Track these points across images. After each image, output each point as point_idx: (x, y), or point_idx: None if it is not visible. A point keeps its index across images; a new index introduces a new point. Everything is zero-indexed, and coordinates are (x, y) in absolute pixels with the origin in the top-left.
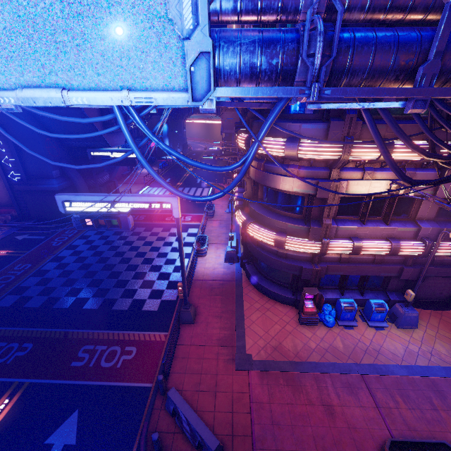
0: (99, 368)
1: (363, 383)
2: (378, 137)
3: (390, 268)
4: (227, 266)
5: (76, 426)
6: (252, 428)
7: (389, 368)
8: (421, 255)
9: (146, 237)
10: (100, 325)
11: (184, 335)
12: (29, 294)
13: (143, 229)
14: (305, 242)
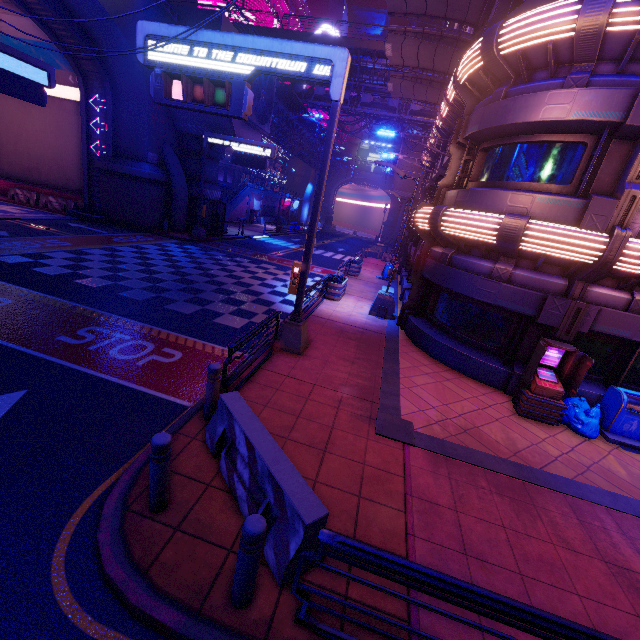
0: (103, 356)
1: None
2: None
3: None
4: (374, 319)
5: (5, 410)
6: (409, 543)
7: None
8: None
9: (249, 266)
10: (134, 315)
11: (278, 362)
12: (47, 262)
13: (247, 260)
14: (572, 229)
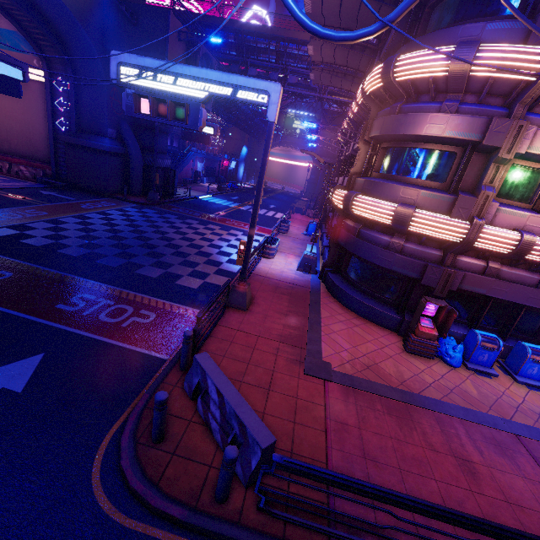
0: (95, 320)
1: (521, 447)
2: None
3: None
4: (301, 274)
5: (32, 371)
6: (328, 453)
7: None
8: None
9: (198, 228)
10: (113, 281)
11: (229, 318)
12: (32, 233)
13: (196, 222)
14: (445, 218)
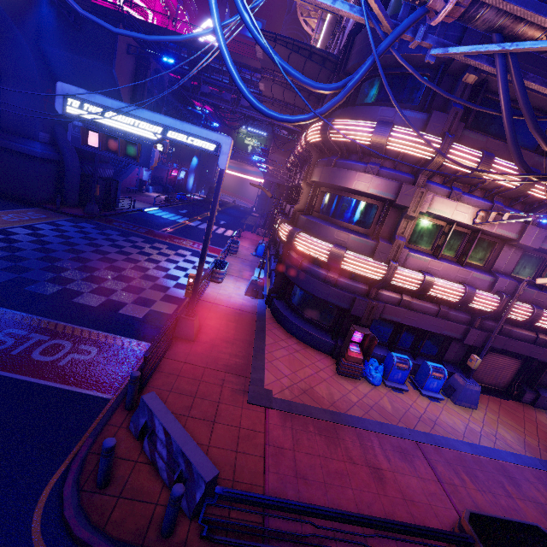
0: (27, 360)
1: (419, 451)
2: (508, 98)
3: (454, 325)
4: (248, 299)
5: None
6: (265, 477)
7: (449, 441)
8: (494, 311)
9: (143, 247)
10: (46, 313)
11: (177, 350)
12: None
13: (141, 240)
14: (369, 260)
